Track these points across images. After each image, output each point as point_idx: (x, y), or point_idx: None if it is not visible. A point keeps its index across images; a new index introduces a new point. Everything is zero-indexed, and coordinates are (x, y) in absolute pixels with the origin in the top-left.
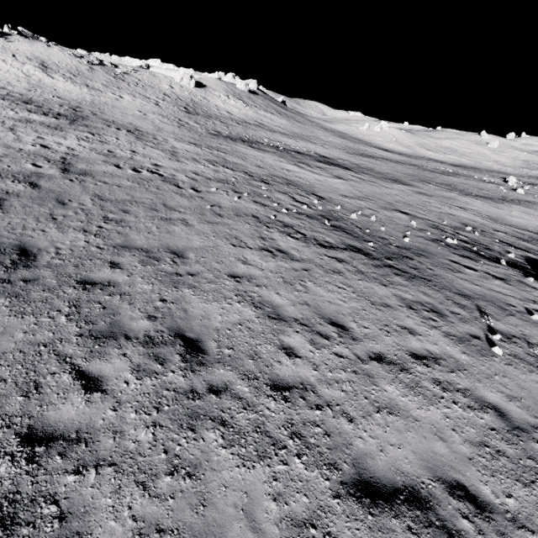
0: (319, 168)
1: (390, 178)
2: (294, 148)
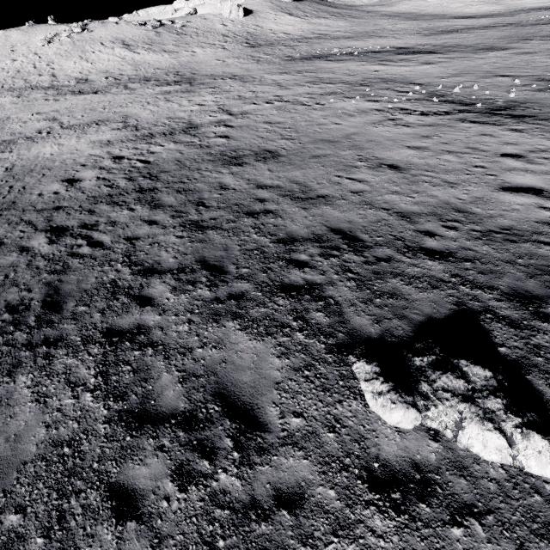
0: (403, 60)
1: (482, 48)
2: (367, 49)
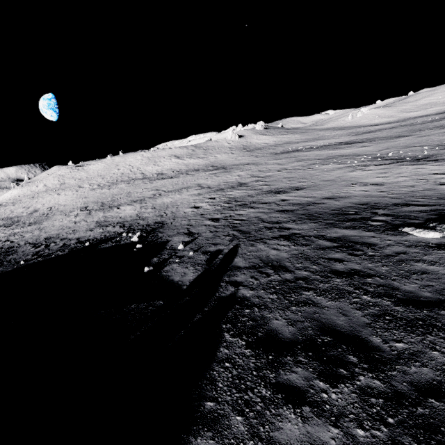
0: (347, 147)
1: (394, 137)
2: (320, 145)
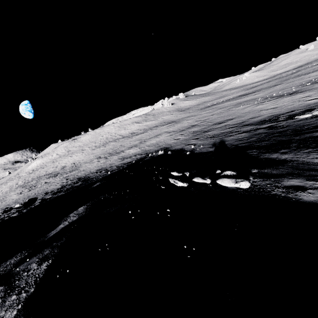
0: (246, 97)
1: (272, 86)
2: (227, 99)
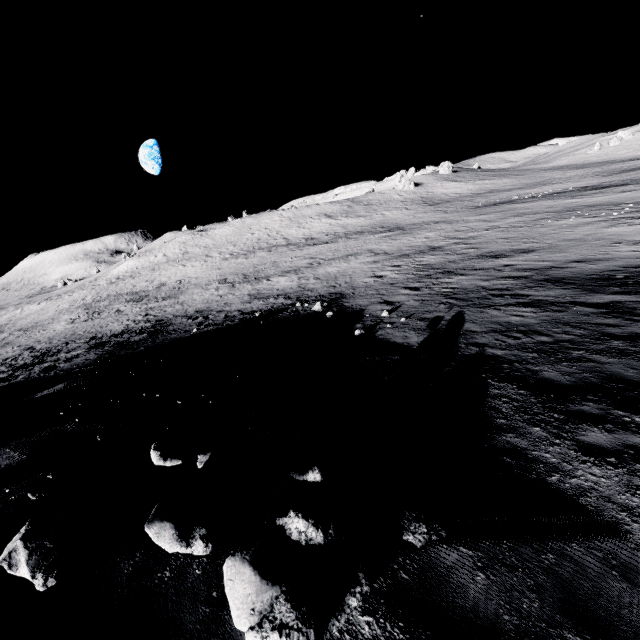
0: (597, 193)
1: None
2: (548, 192)
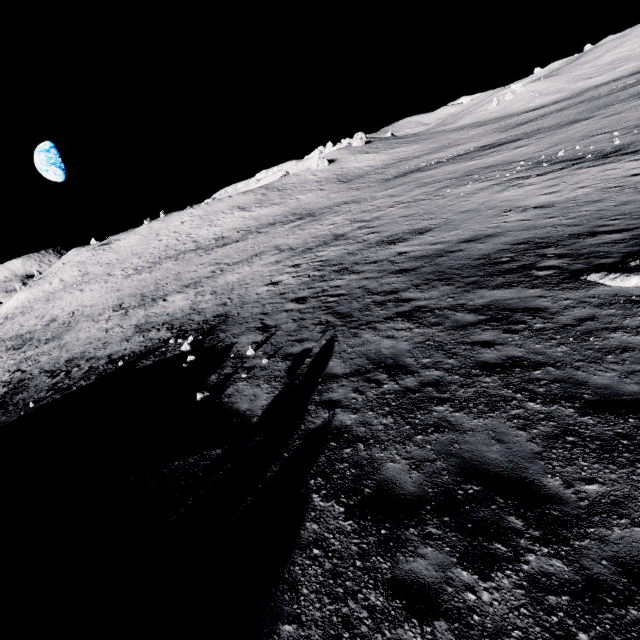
0: (494, 152)
1: (566, 124)
2: (452, 155)
